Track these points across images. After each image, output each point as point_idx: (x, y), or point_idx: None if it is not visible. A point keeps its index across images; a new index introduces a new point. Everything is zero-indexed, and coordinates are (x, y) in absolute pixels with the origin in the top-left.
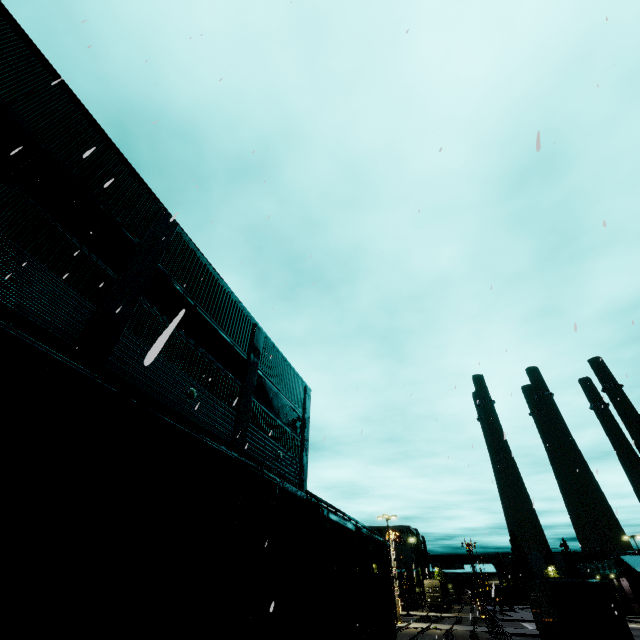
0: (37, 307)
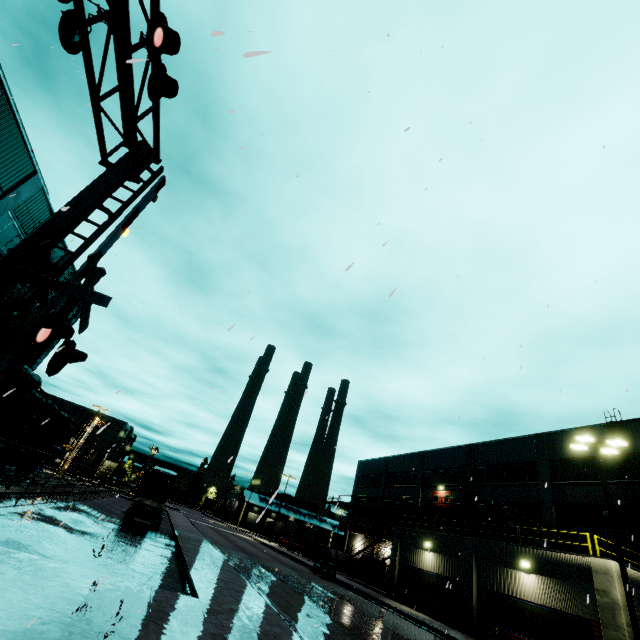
0: None
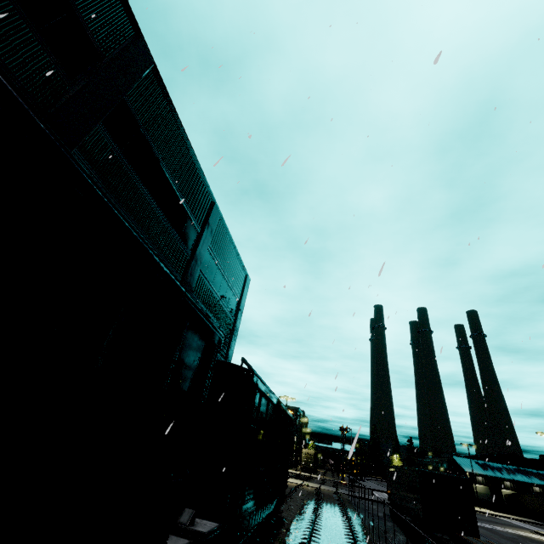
0: None
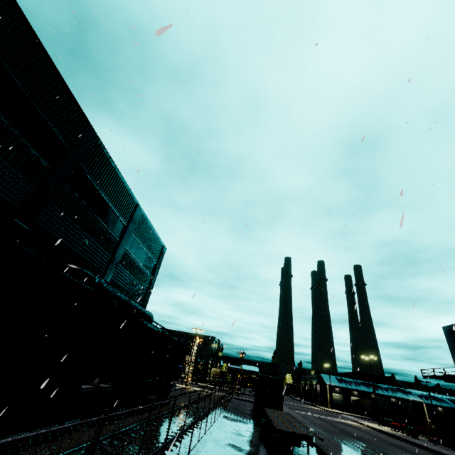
0: (0, 184)
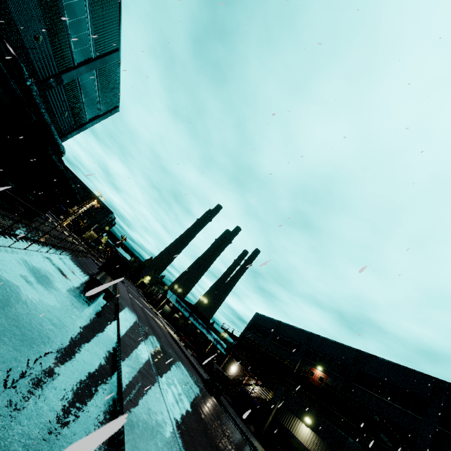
0: None
